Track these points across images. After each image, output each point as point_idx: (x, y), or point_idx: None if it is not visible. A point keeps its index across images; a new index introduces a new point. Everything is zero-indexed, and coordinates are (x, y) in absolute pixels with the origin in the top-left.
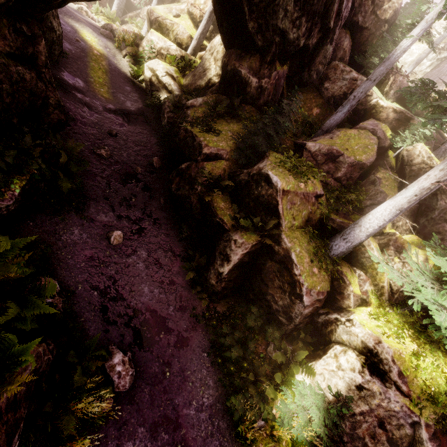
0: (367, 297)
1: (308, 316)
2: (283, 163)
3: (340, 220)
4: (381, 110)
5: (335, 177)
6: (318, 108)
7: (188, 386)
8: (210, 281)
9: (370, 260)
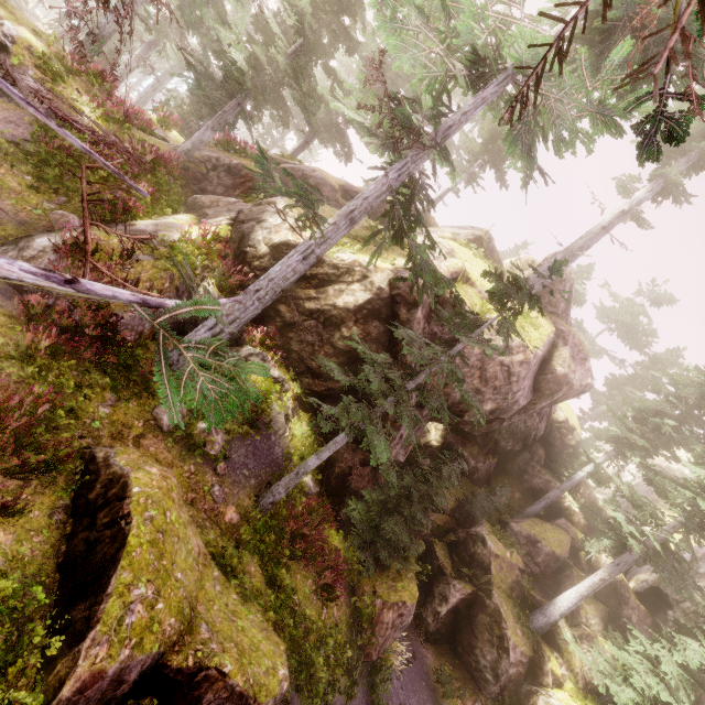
0: (565, 680)
1: (512, 680)
2: (495, 533)
3: (539, 597)
4: (574, 514)
5: (535, 561)
6: (519, 494)
7: (415, 698)
8: (426, 619)
9: (565, 642)
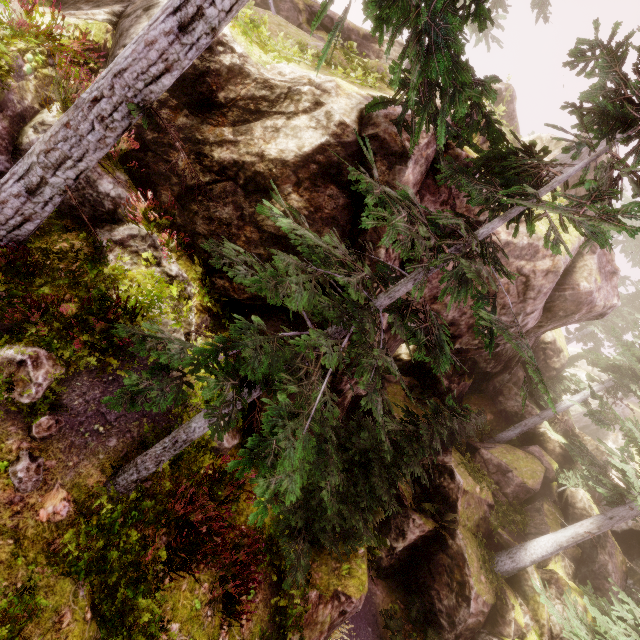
0: (528, 631)
1: (470, 628)
2: (465, 465)
3: (507, 537)
4: (548, 440)
5: (503, 491)
6: (491, 415)
7: None
8: (380, 553)
9: (533, 589)
